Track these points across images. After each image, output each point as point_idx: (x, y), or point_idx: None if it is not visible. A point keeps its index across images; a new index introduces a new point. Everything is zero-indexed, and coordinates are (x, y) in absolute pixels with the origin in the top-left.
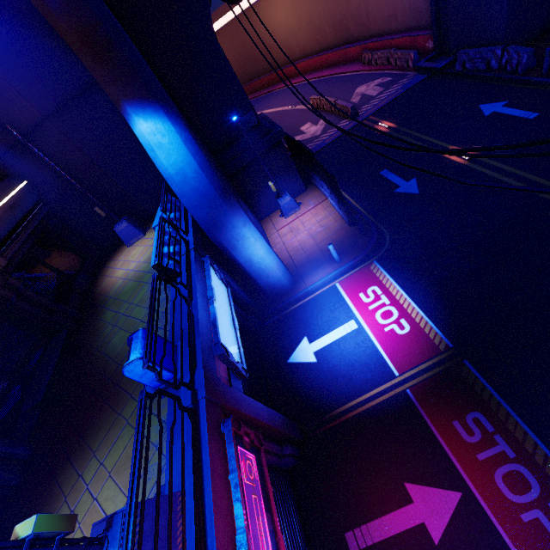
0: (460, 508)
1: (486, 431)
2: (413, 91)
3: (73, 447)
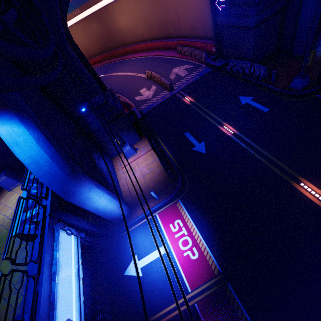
0: None
1: None
2: (204, 78)
3: None
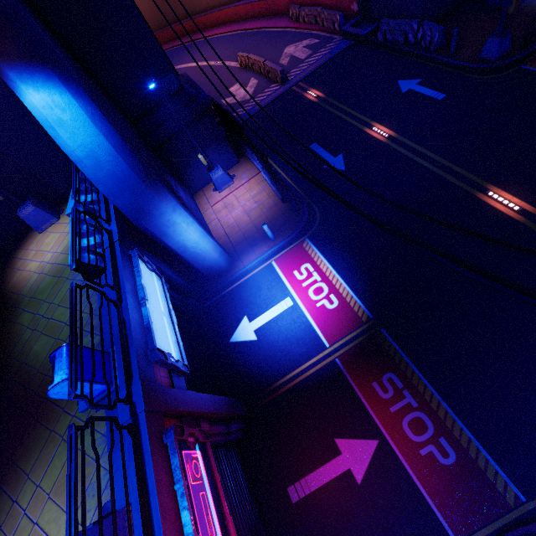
0: (377, 452)
1: (397, 388)
2: (340, 58)
3: (2, 471)
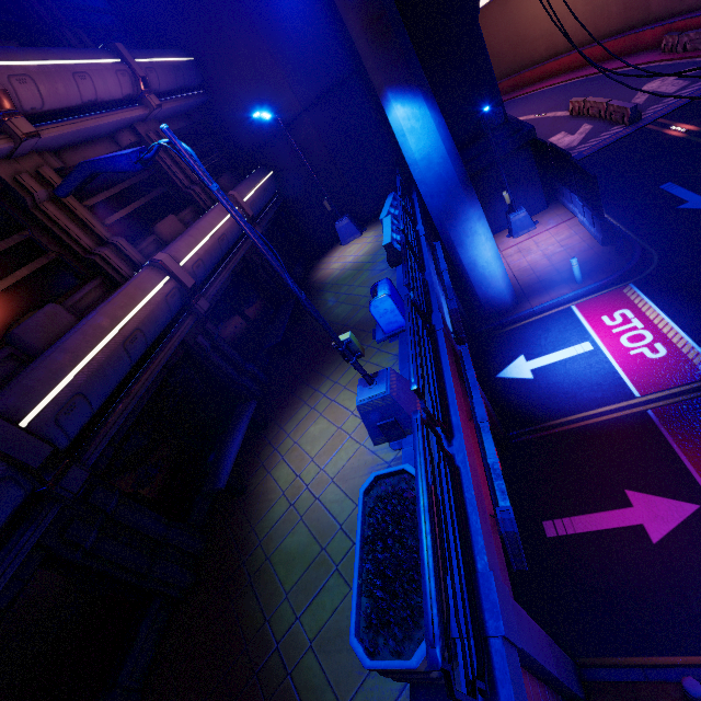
0: (693, 518)
1: None
2: None
3: (306, 376)
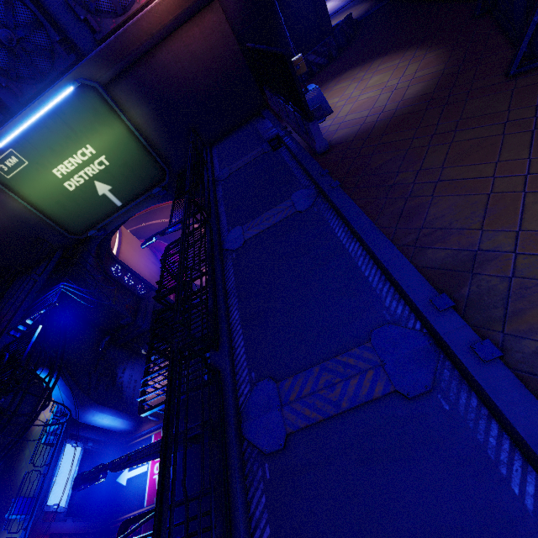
0: None
1: None
2: None
3: None
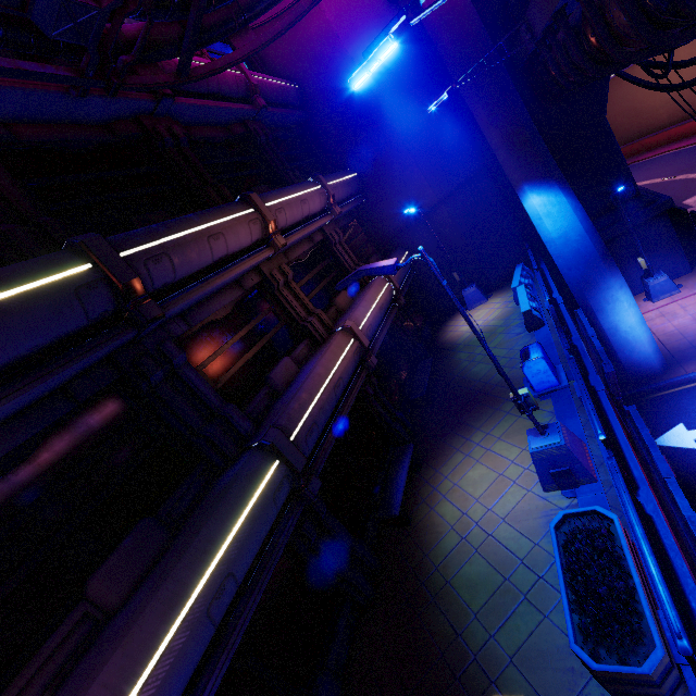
0: None
1: None
2: None
3: (454, 426)
